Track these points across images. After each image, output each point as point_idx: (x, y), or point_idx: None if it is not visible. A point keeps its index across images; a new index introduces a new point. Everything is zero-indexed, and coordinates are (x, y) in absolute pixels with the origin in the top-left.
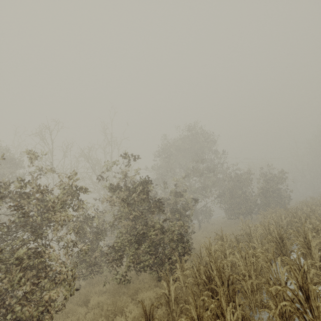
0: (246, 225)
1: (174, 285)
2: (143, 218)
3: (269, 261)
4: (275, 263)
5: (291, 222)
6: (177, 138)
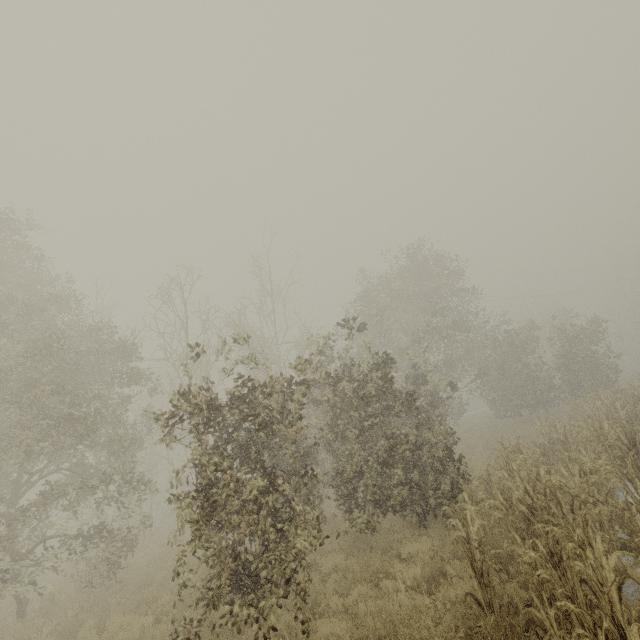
0: (549, 426)
1: (476, 522)
2: (387, 425)
3: (626, 475)
4: (637, 477)
5: (636, 414)
6: (389, 273)
